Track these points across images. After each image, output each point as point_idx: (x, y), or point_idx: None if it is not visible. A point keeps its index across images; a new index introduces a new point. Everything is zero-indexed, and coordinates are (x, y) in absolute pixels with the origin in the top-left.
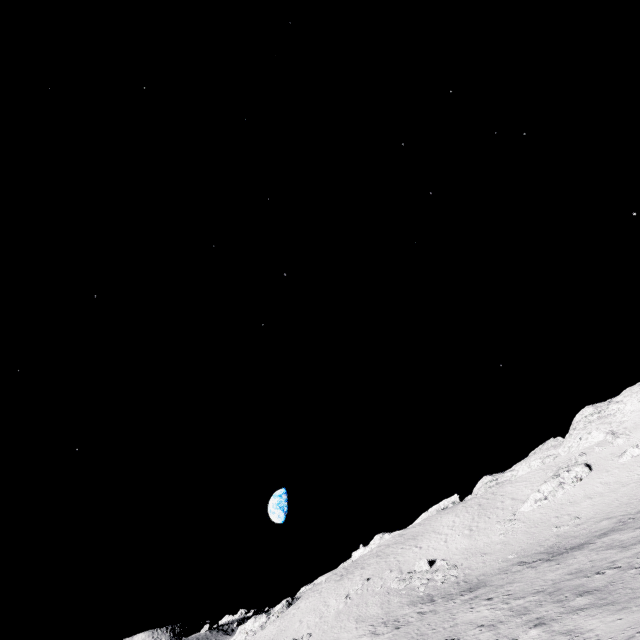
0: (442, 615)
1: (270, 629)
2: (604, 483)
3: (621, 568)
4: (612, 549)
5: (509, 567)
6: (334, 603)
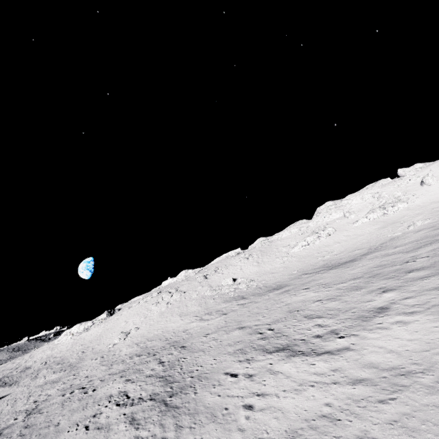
0: (266, 302)
1: (95, 330)
2: (346, 236)
3: (431, 256)
4: (395, 255)
5: (298, 276)
6: (156, 308)
